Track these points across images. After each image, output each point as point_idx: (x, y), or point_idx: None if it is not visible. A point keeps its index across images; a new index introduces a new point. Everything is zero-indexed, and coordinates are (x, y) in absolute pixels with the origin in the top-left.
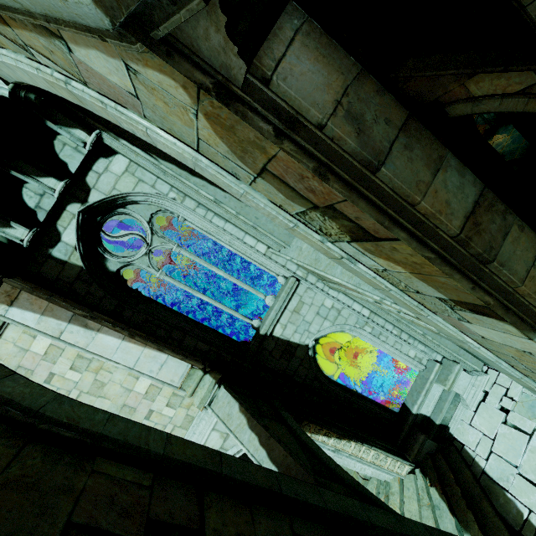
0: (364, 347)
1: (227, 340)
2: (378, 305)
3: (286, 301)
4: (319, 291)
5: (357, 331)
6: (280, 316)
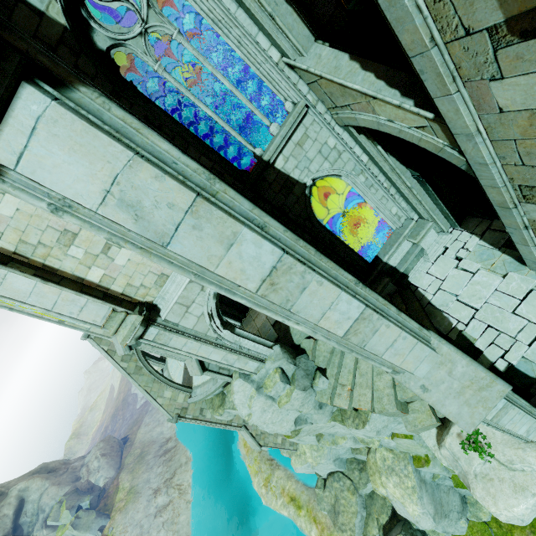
0: (341, 227)
1: (228, 165)
2: (390, 125)
3: (293, 128)
4: (326, 124)
5: (352, 178)
6: (283, 147)
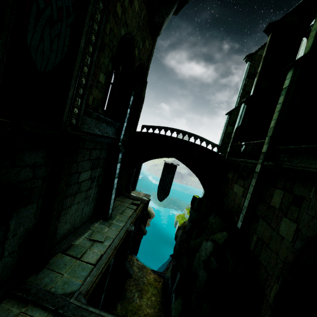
0: None
1: None
2: None
3: None
4: None
5: None
6: None
